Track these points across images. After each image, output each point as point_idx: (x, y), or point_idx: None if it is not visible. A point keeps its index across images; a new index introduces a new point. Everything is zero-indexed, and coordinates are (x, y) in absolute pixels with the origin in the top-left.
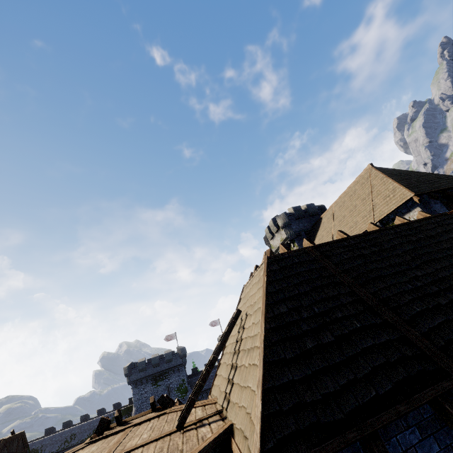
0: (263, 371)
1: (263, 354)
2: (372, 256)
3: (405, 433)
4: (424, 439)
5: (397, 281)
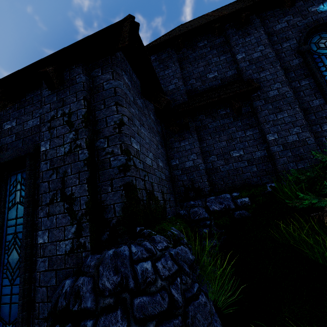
0: (153, 42)
1: (155, 39)
2: (241, 1)
3: (203, 50)
4: (211, 50)
5: (241, 3)
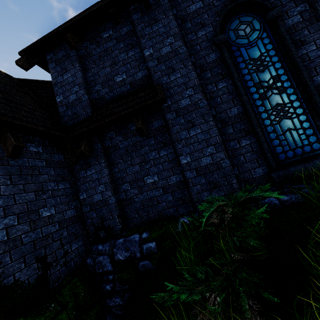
0: (50, 33)
1: (54, 29)
2: None
3: (108, 43)
4: (117, 44)
5: None
